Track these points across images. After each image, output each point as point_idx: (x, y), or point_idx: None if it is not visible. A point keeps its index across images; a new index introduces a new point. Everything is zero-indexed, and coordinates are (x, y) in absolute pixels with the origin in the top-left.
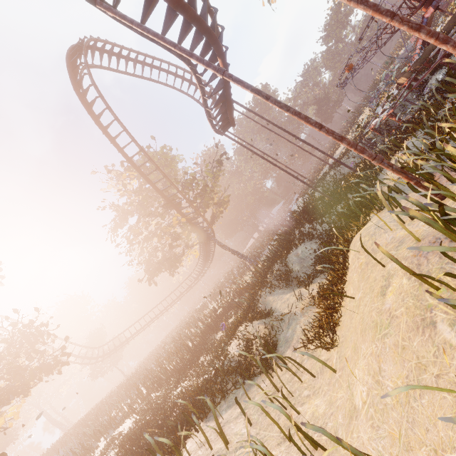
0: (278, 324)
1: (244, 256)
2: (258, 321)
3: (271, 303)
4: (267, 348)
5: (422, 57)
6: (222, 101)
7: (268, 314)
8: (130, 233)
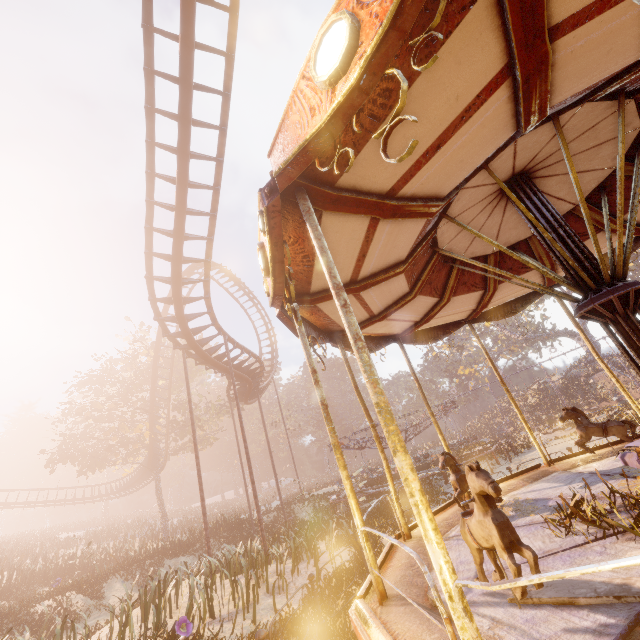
0: (94, 611)
1: (165, 519)
2: (84, 596)
3: (113, 591)
4: (63, 615)
5: (370, 482)
6: (241, 395)
7: (98, 597)
8: (91, 402)
